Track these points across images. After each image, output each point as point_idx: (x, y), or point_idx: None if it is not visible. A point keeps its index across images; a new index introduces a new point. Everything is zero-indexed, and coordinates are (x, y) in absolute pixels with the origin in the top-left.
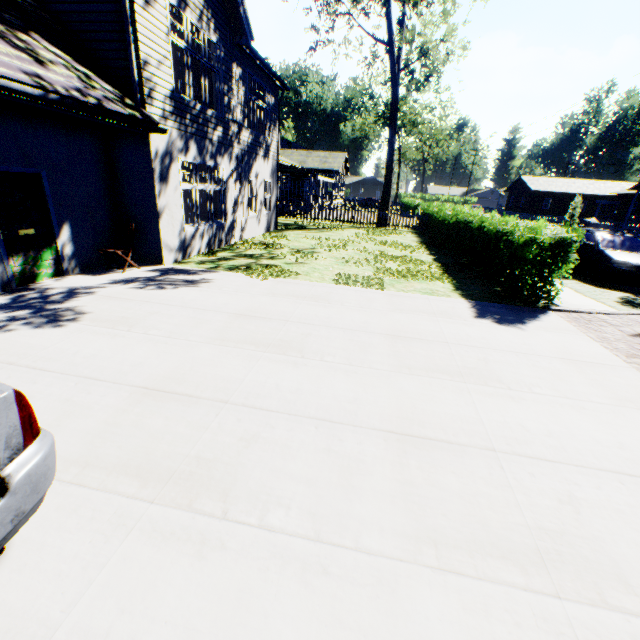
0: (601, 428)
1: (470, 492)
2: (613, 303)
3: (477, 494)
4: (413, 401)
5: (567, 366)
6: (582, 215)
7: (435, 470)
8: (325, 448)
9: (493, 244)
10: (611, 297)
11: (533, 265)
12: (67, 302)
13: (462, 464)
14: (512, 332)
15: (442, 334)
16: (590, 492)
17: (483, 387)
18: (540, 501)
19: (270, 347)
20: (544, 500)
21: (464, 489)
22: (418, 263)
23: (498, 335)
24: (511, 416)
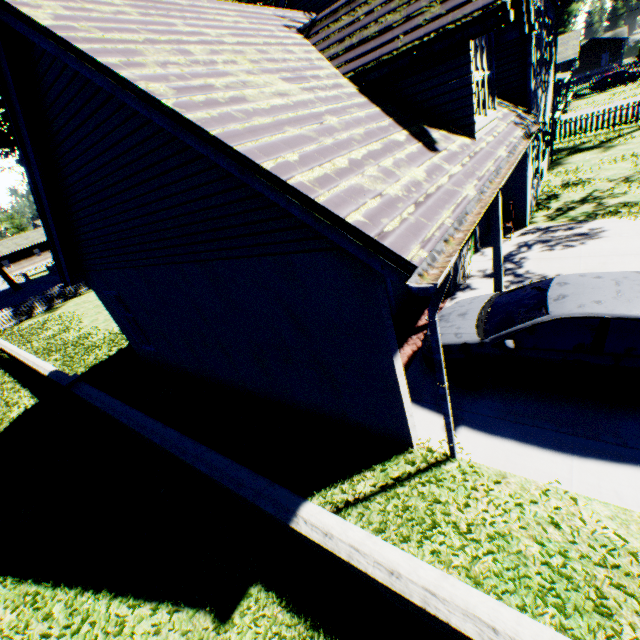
0: None
1: None
2: None
3: None
4: None
5: None
6: None
7: None
8: None
9: None
10: None
11: None
12: (522, 267)
13: None
14: None
15: None
16: None
17: None
18: None
19: None
20: None
21: None
22: None
23: None
24: None
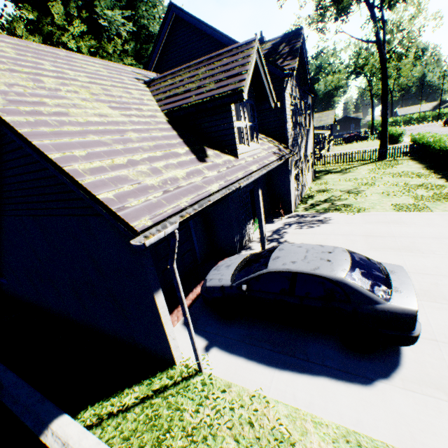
0: None
1: None
2: None
3: None
4: None
5: None
6: None
7: None
8: None
9: None
10: None
11: None
12: (283, 237)
13: None
14: None
15: None
16: None
17: None
18: None
19: (400, 250)
20: None
21: None
22: (440, 188)
23: None
24: None
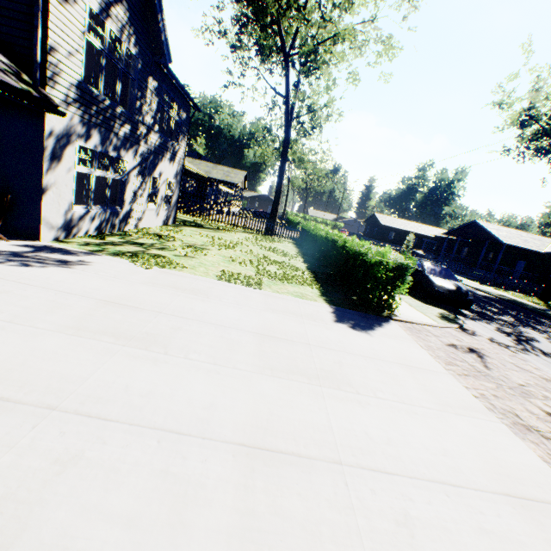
0: (430, 434)
1: (314, 520)
2: (435, 317)
3: (320, 522)
4: (270, 406)
5: (404, 371)
6: (414, 247)
7: (281, 492)
8: (163, 470)
9: (352, 261)
10: (433, 312)
11: (381, 282)
12: None
13: (309, 482)
14: (363, 337)
15: (306, 335)
16: (423, 508)
17: (336, 391)
18: (380, 525)
19: (132, 340)
20: (383, 523)
21: (308, 516)
22: (294, 269)
23: (352, 339)
24: (358, 422)
